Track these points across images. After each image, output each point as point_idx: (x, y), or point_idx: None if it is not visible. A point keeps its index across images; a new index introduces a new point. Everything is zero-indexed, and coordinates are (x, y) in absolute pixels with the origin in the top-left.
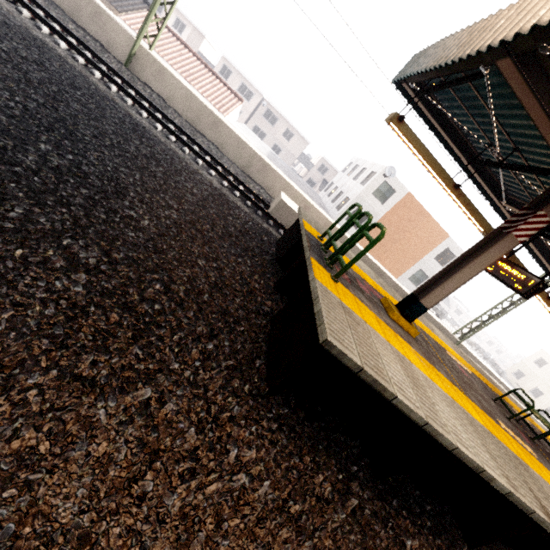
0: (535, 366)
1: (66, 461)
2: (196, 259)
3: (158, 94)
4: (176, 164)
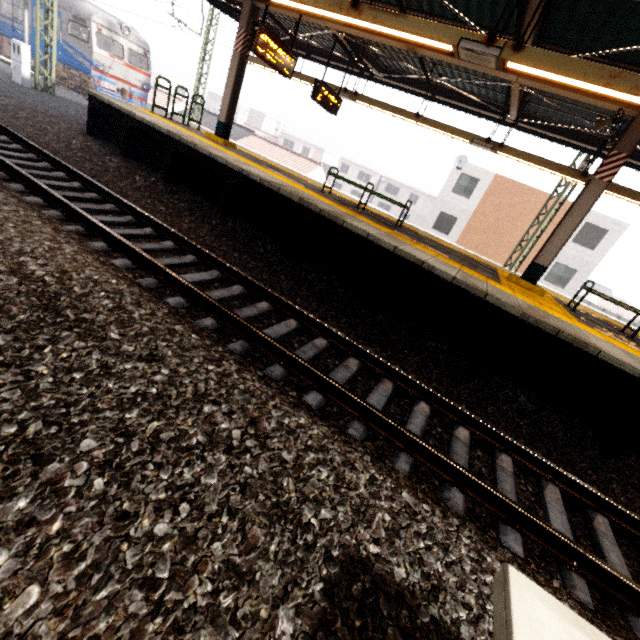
0: None
1: (7, 113)
2: None
3: None
4: None
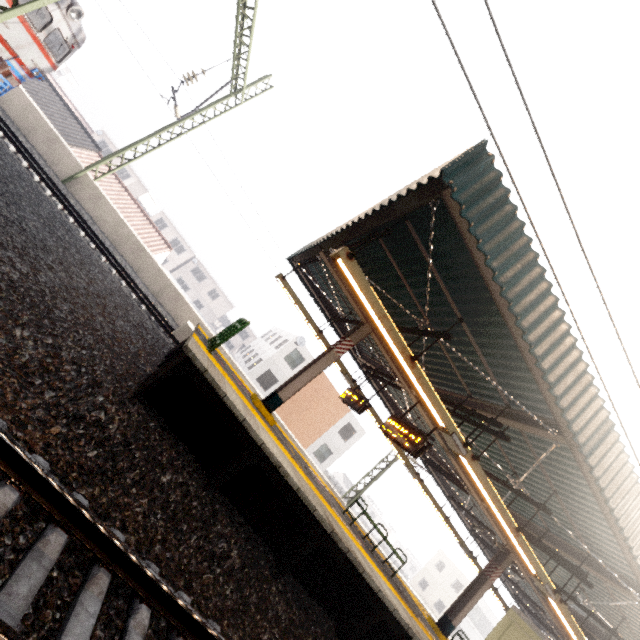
0: (436, 571)
1: None
2: (96, 314)
3: (88, 212)
4: (93, 260)
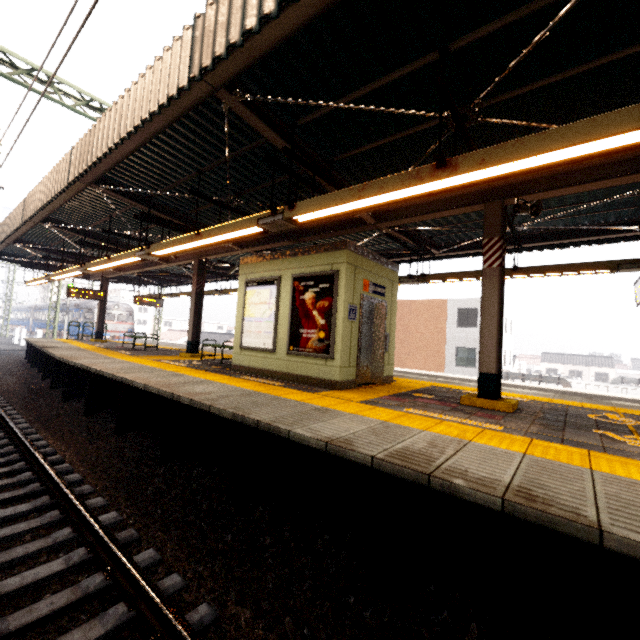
0: None
1: None
2: None
3: None
4: None
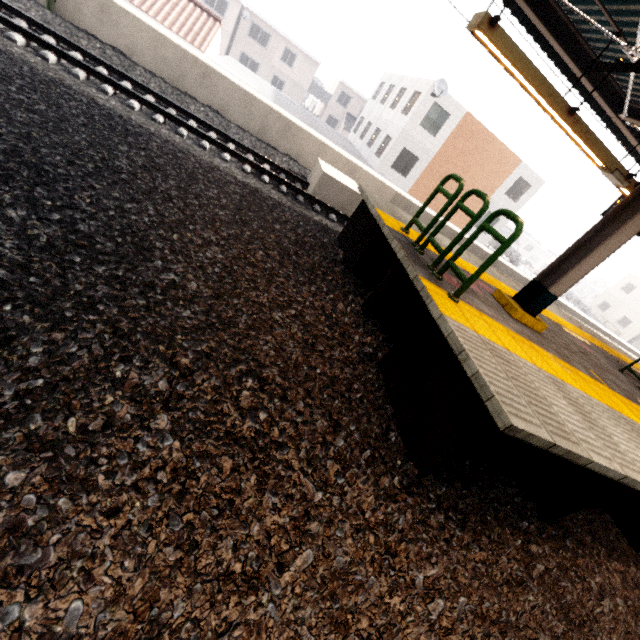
0: (623, 293)
1: None
2: (269, 313)
3: (112, 47)
4: (184, 164)
